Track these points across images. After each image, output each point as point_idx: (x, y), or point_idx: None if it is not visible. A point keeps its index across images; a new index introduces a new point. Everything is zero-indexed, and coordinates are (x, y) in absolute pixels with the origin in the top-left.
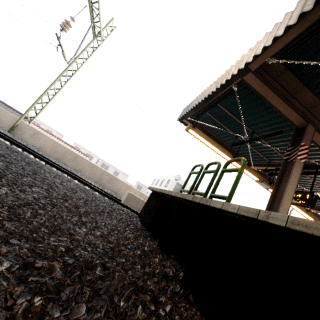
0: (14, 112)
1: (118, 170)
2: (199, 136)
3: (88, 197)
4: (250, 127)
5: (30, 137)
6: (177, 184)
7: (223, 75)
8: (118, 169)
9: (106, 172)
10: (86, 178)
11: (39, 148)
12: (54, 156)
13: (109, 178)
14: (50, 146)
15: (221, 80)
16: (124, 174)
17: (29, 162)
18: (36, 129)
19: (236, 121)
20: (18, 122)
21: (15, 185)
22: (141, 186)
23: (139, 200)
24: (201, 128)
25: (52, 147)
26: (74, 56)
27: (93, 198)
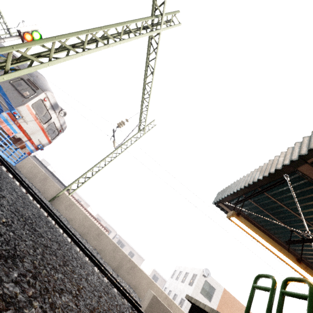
0: (58, 182)
1: (134, 251)
2: (246, 226)
3: (112, 306)
4: (310, 221)
5: (65, 208)
6: (206, 283)
7: (268, 164)
8: (134, 249)
9: (128, 257)
10: (105, 263)
11: (68, 220)
12: (80, 231)
13: (130, 266)
14: (80, 219)
15: (266, 169)
16: (140, 257)
17: (60, 242)
18: (73, 201)
19: (288, 212)
20: (60, 193)
21: (47, 292)
22: (157, 277)
23: (166, 310)
24: (241, 214)
25: (81, 220)
26: (121, 143)
27: (117, 308)
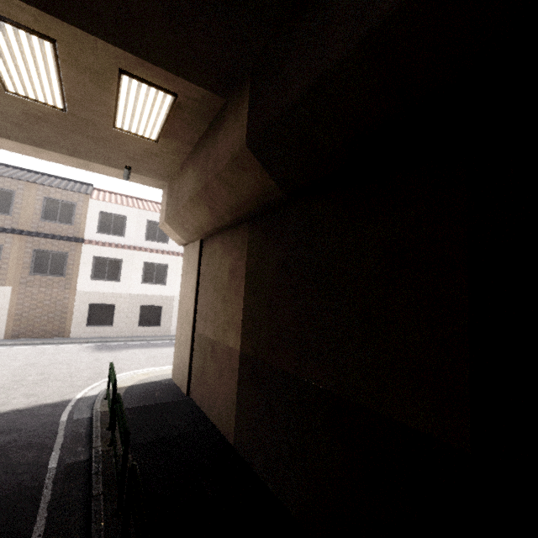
0: (61, 181)
1: None
2: None
3: None
4: None
5: None
6: None
7: None
8: None
9: None
10: None
11: None
12: None
13: None
14: None
15: None
16: None
17: None
18: None
19: None
20: None
21: None
22: None
23: None
24: None
25: None
26: None
27: None
